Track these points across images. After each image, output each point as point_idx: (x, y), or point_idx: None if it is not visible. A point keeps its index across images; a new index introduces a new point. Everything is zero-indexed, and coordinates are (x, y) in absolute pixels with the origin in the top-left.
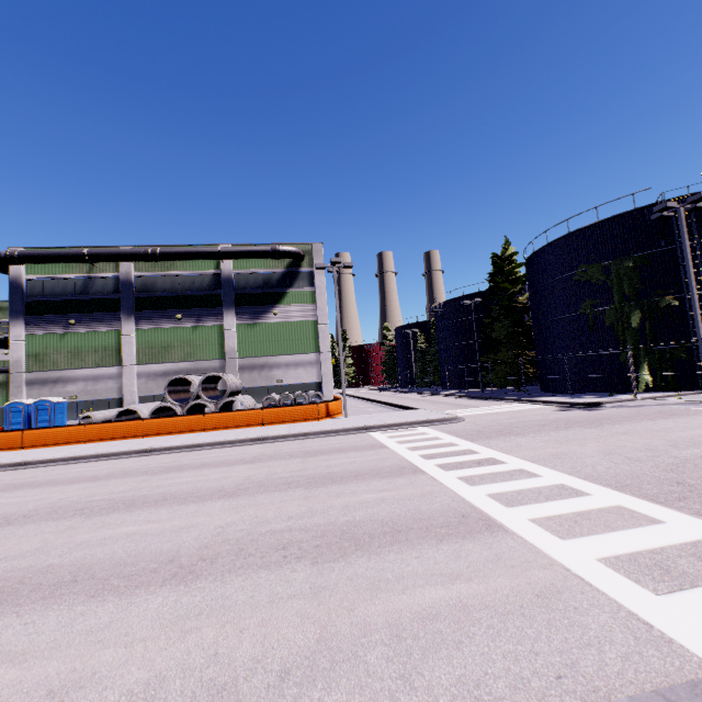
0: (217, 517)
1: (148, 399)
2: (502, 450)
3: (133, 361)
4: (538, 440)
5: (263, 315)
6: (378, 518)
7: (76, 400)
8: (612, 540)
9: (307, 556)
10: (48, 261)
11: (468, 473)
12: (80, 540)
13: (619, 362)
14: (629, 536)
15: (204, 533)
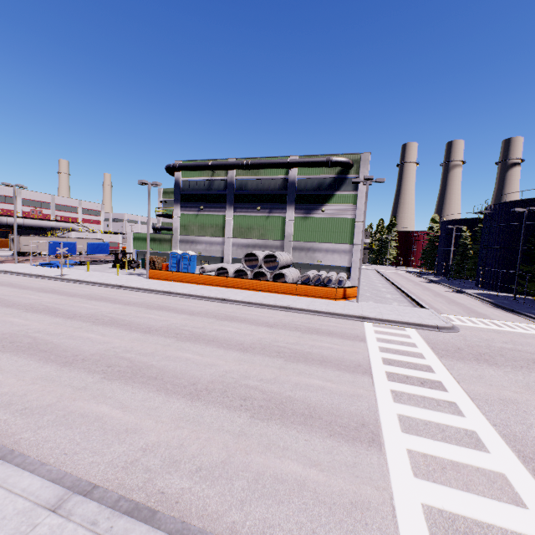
0: (228, 363)
1: (236, 260)
2: (458, 377)
3: (230, 235)
4: (506, 377)
5: (314, 211)
6: (308, 401)
7: (201, 255)
8: (455, 497)
9: (251, 410)
10: (192, 170)
11: (404, 389)
12: (168, 354)
13: None
14: (473, 502)
15: (216, 372)
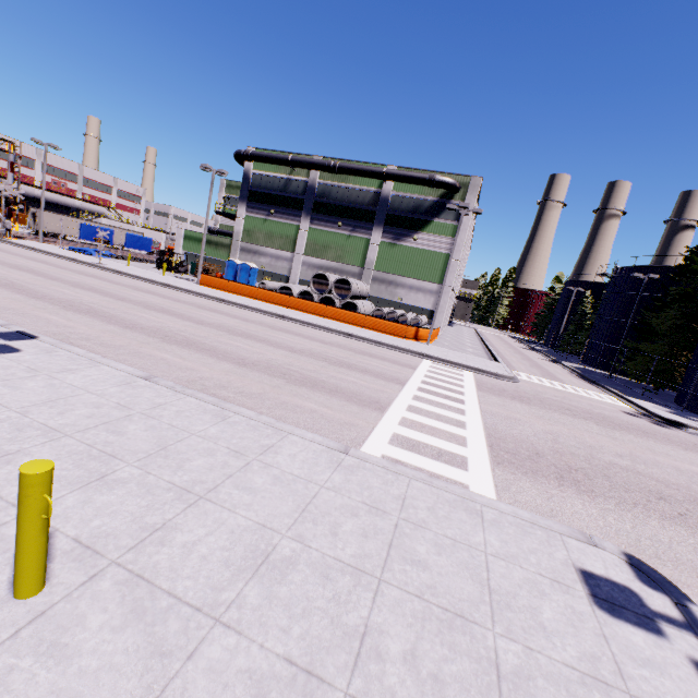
0: (275, 355)
1: (305, 283)
2: (483, 401)
3: (302, 251)
4: (527, 410)
5: (404, 238)
6: (338, 385)
7: (263, 270)
8: (420, 435)
9: (288, 380)
10: (266, 162)
11: (427, 396)
12: (220, 340)
13: None
14: (431, 439)
15: (263, 358)
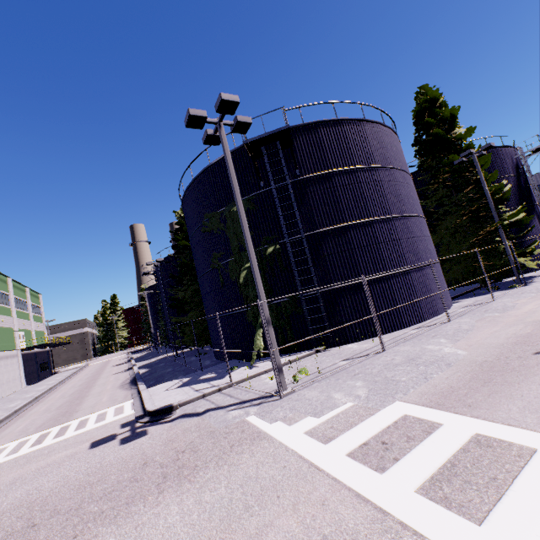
0: None
1: None
2: None
3: None
4: None
5: None
6: None
7: None
8: None
9: None
10: None
11: None
12: None
13: (247, 322)
14: None
15: None
